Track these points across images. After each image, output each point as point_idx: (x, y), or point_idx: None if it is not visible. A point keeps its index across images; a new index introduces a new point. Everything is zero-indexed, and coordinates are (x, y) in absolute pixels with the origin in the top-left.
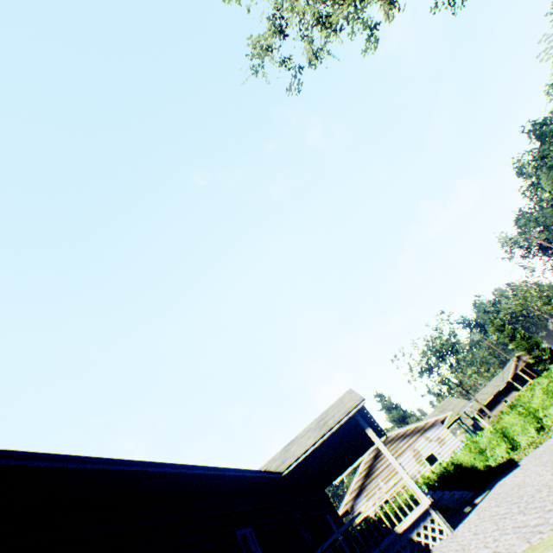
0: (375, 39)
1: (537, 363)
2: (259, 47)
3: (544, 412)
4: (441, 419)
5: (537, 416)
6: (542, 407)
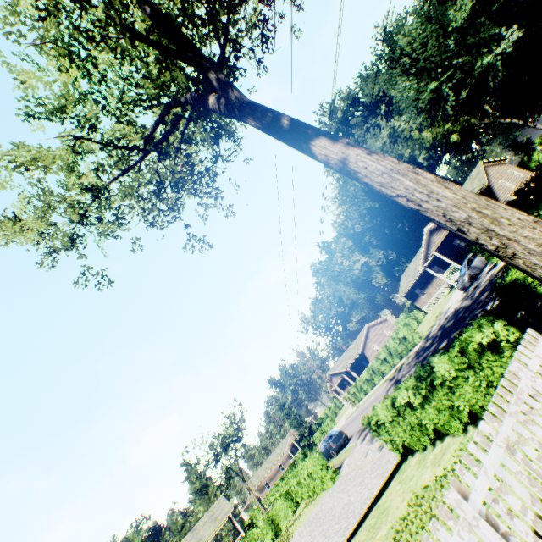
0: (110, 281)
1: (302, 439)
2: None
3: (262, 541)
4: None
5: None
6: (261, 536)
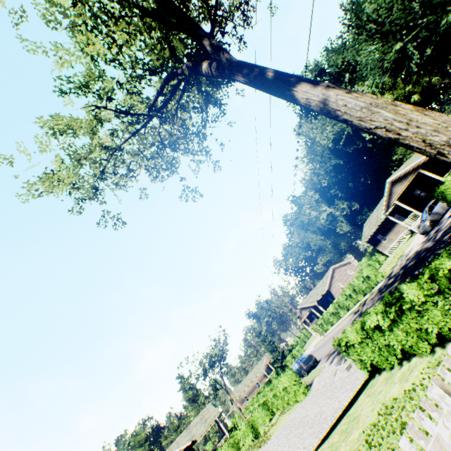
0: (123, 223)
1: (275, 361)
2: (35, 190)
3: (244, 441)
4: (183, 448)
5: (239, 445)
6: (243, 437)
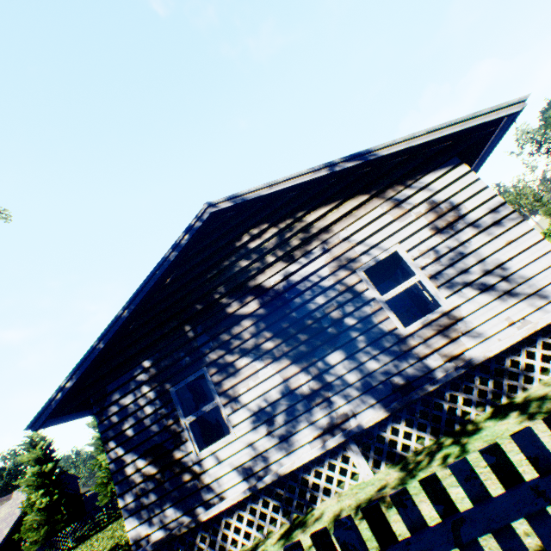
0: None
1: None
2: None
3: None
4: None
5: None
6: None
